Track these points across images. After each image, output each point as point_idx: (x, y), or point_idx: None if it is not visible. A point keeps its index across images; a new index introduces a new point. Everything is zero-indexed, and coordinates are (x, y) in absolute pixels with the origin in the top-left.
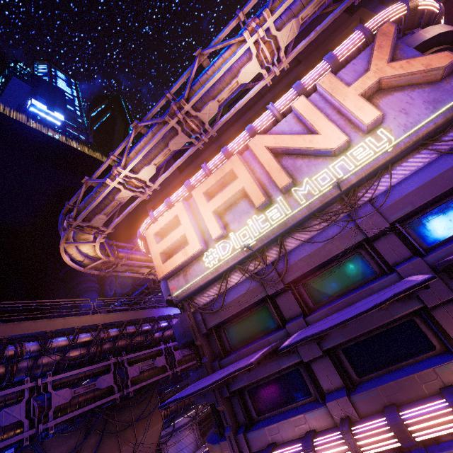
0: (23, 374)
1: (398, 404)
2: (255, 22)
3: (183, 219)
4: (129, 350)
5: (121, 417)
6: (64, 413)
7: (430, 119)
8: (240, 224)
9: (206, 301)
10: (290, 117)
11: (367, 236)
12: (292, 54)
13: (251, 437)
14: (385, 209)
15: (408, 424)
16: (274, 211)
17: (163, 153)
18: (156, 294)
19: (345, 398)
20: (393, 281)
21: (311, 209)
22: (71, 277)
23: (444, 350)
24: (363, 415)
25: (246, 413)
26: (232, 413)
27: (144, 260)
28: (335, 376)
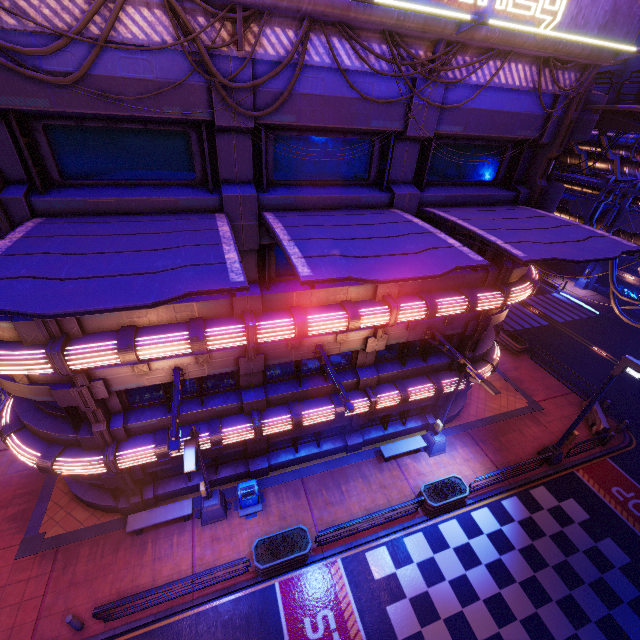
0: None
1: (303, 307)
2: None
3: None
4: None
5: None
6: None
7: (599, 44)
8: None
9: None
10: None
11: (405, 130)
12: None
13: (91, 318)
14: (446, 110)
15: (311, 326)
16: None
17: None
18: None
19: (258, 297)
20: (383, 203)
21: (405, 19)
22: None
23: None
24: (266, 311)
25: None
26: None
27: None
28: (253, 272)
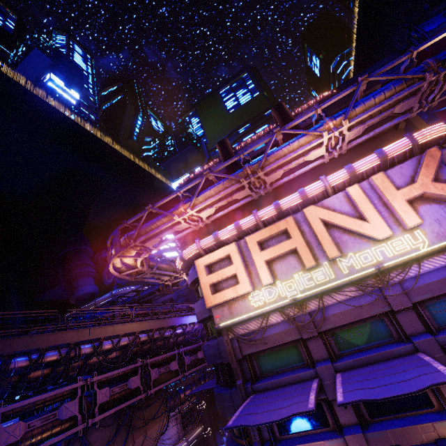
0: (74, 372)
1: (402, 445)
2: (333, 123)
3: (235, 259)
4: (151, 353)
5: (135, 412)
6: (103, 408)
7: None
8: (287, 275)
9: (244, 331)
10: (341, 195)
11: (392, 308)
12: (352, 145)
13: None
14: (410, 291)
15: None
16: (320, 272)
17: (226, 200)
18: (164, 296)
19: (360, 435)
20: (410, 350)
21: (352, 279)
22: (70, 259)
23: (440, 409)
24: None
25: (271, 431)
26: (259, 430)
27: (167, 269)
28: (352, 415)
